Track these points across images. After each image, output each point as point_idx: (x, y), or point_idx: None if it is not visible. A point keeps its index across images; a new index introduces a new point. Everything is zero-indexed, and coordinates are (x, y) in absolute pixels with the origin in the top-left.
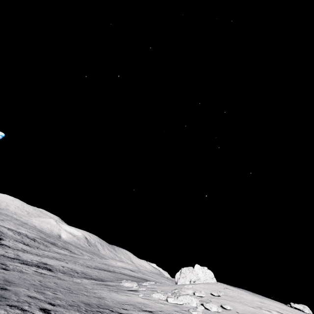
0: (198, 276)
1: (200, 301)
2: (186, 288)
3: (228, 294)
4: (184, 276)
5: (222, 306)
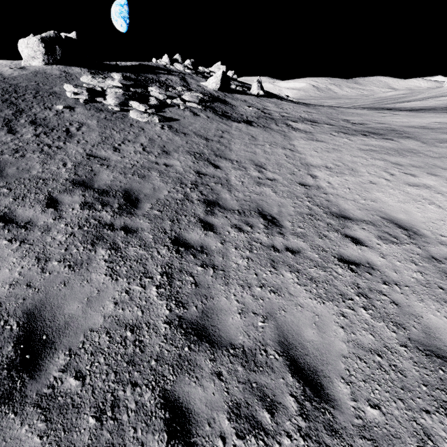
0: None
1: None
2: (444, 87)
3: None
4: None
5: None
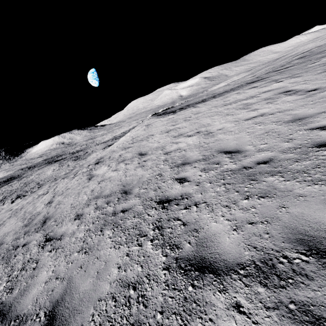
0: None
1: None
2: None
3: None
4: None
5: None
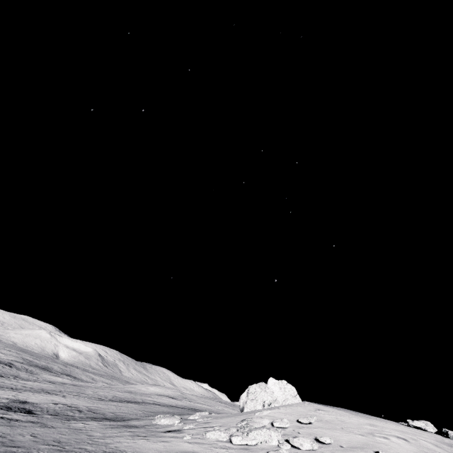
0: (274, 396)
1: (283, 435)
2: (258, 416)
3: (322, 419)
4: (254, 398)
5: (318, 439)
